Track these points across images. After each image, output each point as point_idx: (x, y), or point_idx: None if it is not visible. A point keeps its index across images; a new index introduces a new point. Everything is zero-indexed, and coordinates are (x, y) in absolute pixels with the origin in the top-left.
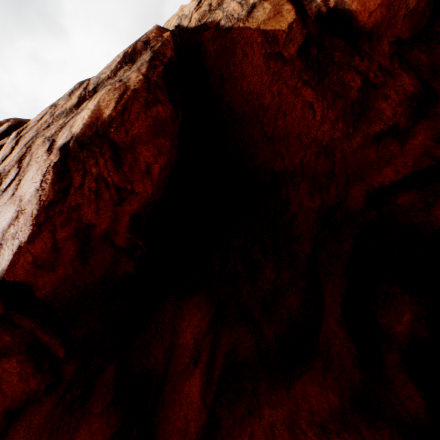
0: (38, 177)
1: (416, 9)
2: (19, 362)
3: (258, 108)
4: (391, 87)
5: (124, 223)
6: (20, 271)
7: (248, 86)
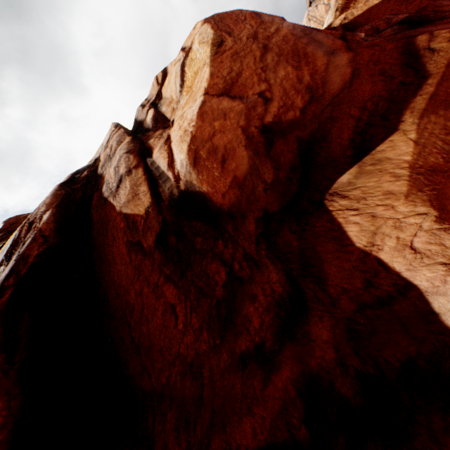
0: None
1: (277, 180)
2: None
3: (126, 306)
4: (258, 283)
5: None
6: None
7: (118, 275)
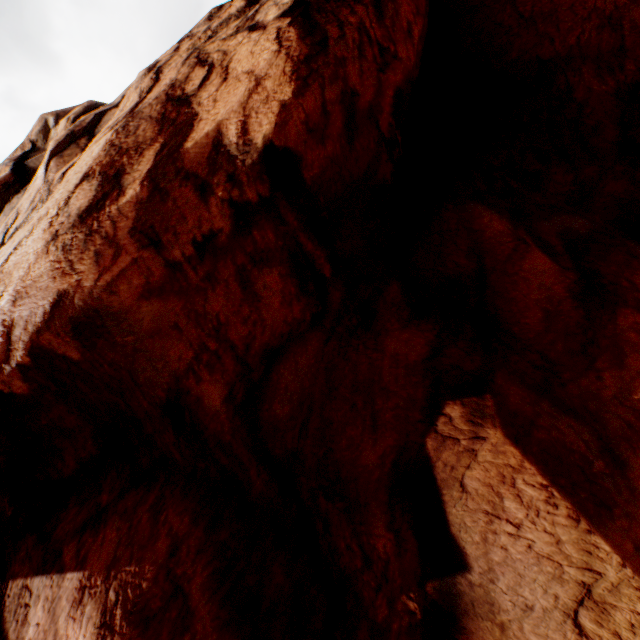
0: (264, 47)
1: None
2: (281, 277)
3: None
4: None
5: (388, 100)
6: (292, 134)
7: None
